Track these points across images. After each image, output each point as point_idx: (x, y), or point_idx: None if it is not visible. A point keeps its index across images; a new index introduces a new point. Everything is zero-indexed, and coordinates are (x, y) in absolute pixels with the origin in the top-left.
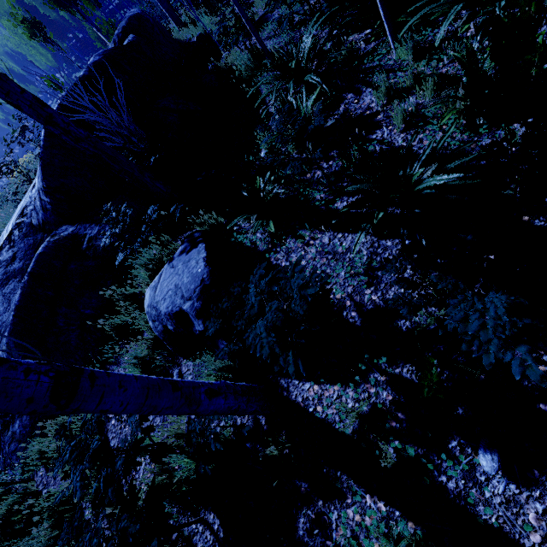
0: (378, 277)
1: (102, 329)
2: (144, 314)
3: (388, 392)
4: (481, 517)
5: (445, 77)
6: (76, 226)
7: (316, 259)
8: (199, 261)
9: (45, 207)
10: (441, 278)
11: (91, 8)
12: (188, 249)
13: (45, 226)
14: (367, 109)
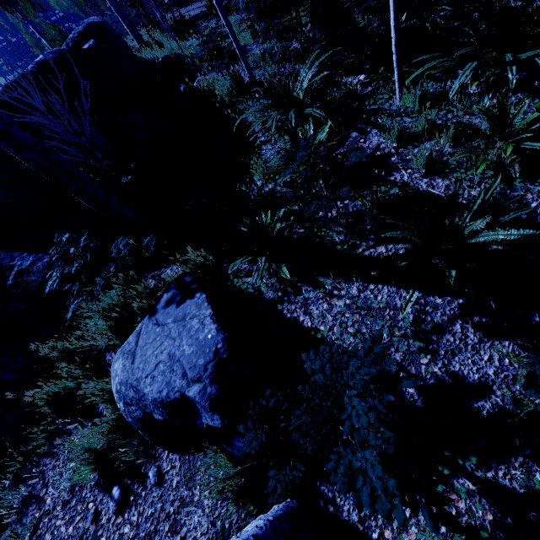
0: (433, 342)
1: (29, 401)
2: (101, 383)
3: (484, 508)
4: None
5: (473, 127)
6: None
7: (346, 314)
8: (206, 322)
9: None
10: None
11: (34, 12)
12: (178, 298)
13: None
14: (376, 150)
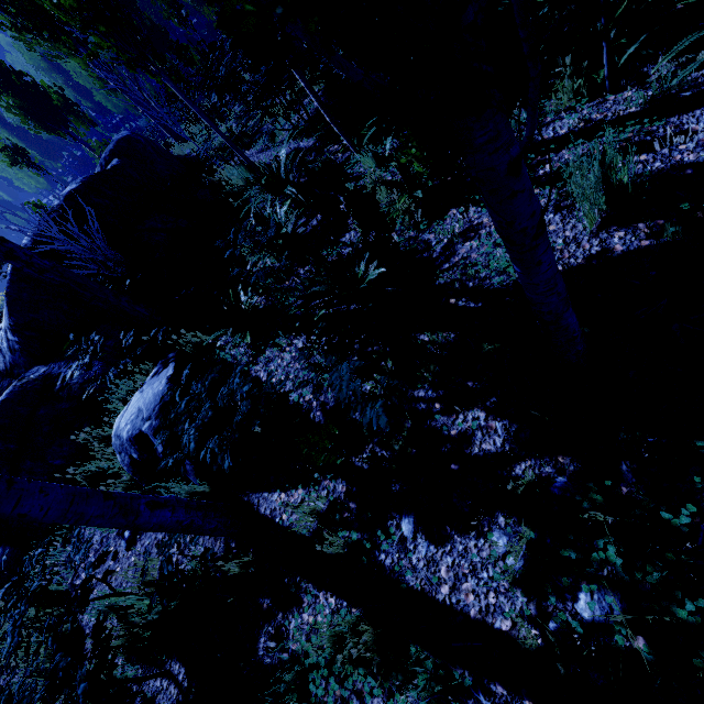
0: None
1: (74, 481)
2: None
3: (343, 485)
4: (409, 585)
5: (388, 183)
6: (49, 365)
7: (291, 365)
8: (163, 380)
9: (13, 347)
10: (327, 356)
11: (85, 129)
12: (160, 371)
13: (14, 371)
14: None
